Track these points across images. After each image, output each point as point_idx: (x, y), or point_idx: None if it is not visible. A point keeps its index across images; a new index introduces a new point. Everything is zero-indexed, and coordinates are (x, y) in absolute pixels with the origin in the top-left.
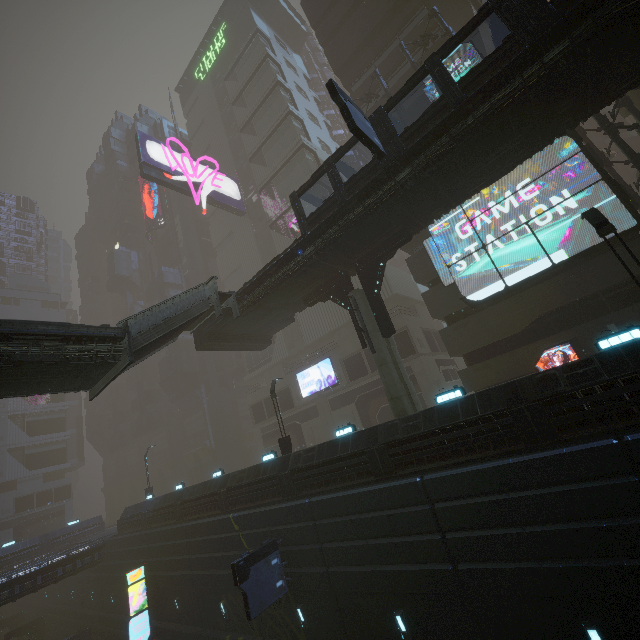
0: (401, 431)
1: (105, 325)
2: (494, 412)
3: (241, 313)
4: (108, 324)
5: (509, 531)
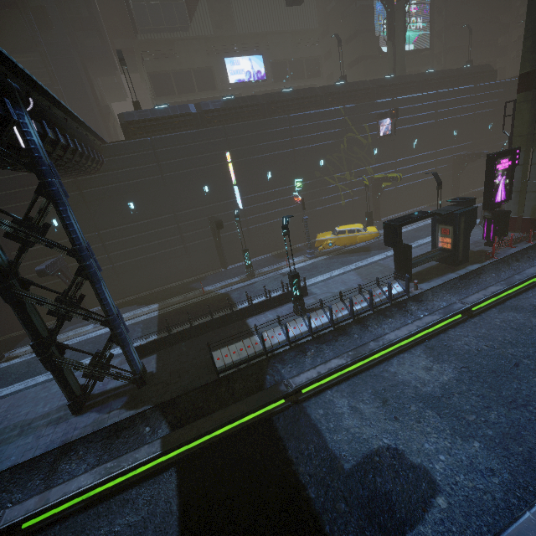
0: (428, 76)
1: None
2: (454, 75)
3: None
4: None
5: (452, 108)
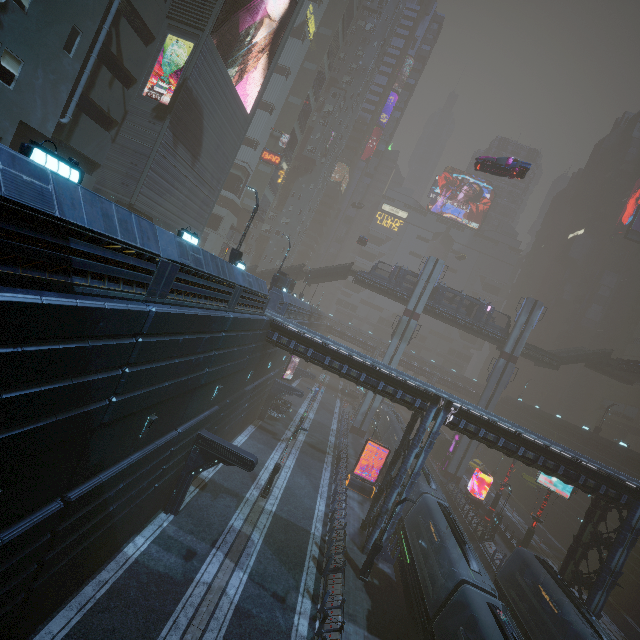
0: (637, 457)
1: (555, 355)
2: None
3: (617, 368)
4: (556, 355)
5: None
